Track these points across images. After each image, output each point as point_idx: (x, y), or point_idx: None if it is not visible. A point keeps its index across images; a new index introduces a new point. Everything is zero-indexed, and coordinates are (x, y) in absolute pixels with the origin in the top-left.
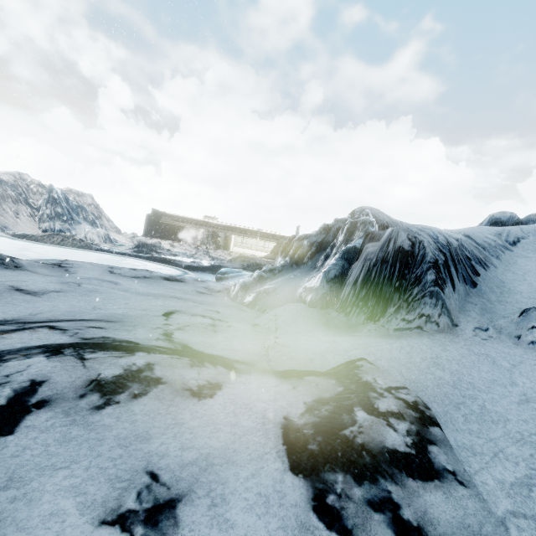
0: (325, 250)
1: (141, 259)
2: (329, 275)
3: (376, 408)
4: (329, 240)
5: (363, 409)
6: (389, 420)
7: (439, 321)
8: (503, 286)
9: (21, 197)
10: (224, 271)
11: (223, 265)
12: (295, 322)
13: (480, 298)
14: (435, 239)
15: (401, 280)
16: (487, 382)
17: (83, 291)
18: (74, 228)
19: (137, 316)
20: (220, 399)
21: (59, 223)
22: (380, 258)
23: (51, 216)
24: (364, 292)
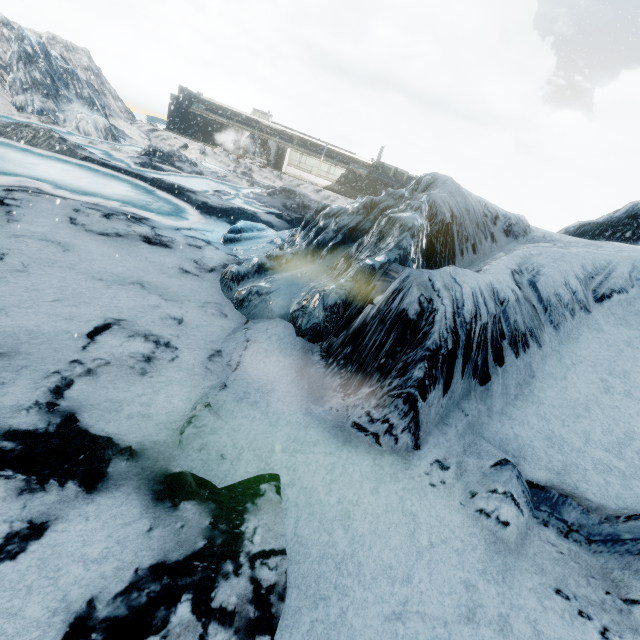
0: (354, 243)
1: (143, 182)
2: (329, 300)
3: (211, 598)
4: (365, 228)
5: (194, 598)
6: (209, 628)
7: (400, 437)
8: (528, 385)
9: None
10: (239, 227)
11: (247, 211)
12: (265, 359)
13: (480, 403)
14: (457, 309)
15: (388, 358)
16: (380, 569)
17: (1, 272)
18: (61, 109)
19: (50, 335)
20: (25, 562)
21: (40, 98)
22: (381, 311)
23: (27, 85)
24: (350, 349)
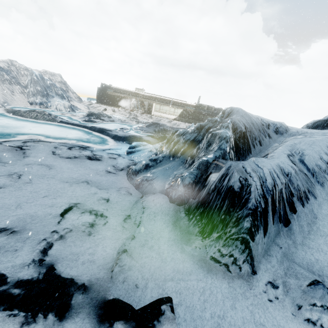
0: (194, 147)
1: (86, 129)
2: (185, 181)
3: None
4: (199, 139)
5: None
6: None
7: (242, 266)
8: (314, 223)
9: (13, 79)
10: (133, 145)
11: (137, 137)
12: (154, 218)
13: (287, 239)
14: (263, 182)
15: (226, 215)
16: None
17: (19, 184)
18: (49, 101)
19: (41, 217)
20: None
21: (40, 97)
22: (217, 187)
23: (34, 93)
24: (202, 209)
